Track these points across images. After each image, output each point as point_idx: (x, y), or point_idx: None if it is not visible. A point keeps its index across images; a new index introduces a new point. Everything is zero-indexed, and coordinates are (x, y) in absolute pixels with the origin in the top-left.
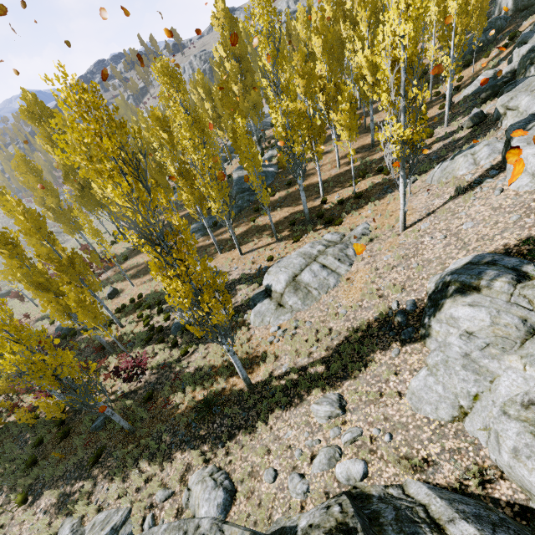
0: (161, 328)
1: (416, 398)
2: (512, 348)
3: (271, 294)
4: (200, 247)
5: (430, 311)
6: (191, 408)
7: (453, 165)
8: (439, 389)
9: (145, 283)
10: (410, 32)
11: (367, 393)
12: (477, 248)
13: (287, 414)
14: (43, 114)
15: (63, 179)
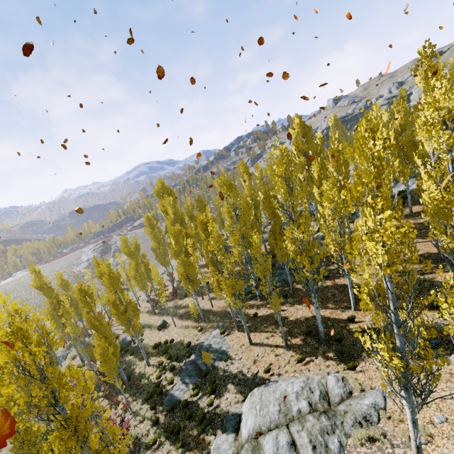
0: (161, 390)
1: None
2: None
3: (239, 431)
4: (229, 313)
5: None
6: None
7: None
8: None
9: (182, 328)
10: (383, 254)
11: None
12: None
13: None
14: (164, 194)
15: (164, 232)
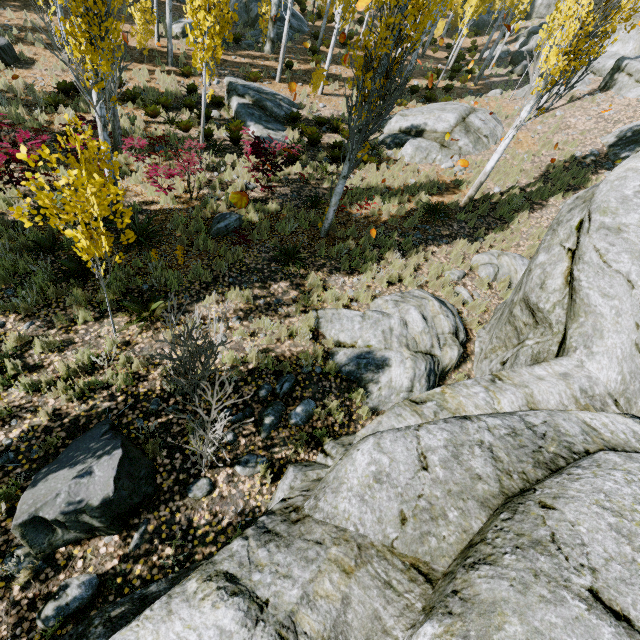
0: (236, 137)
1: None
2: None
3: (423, 135)
4: (222, 60)
5: (627, 148)
6: (402, 217)
7: None
8: None
9: None
10: None
11: None
12: (634, 121)
13: (536, 214)
14: None
15: None
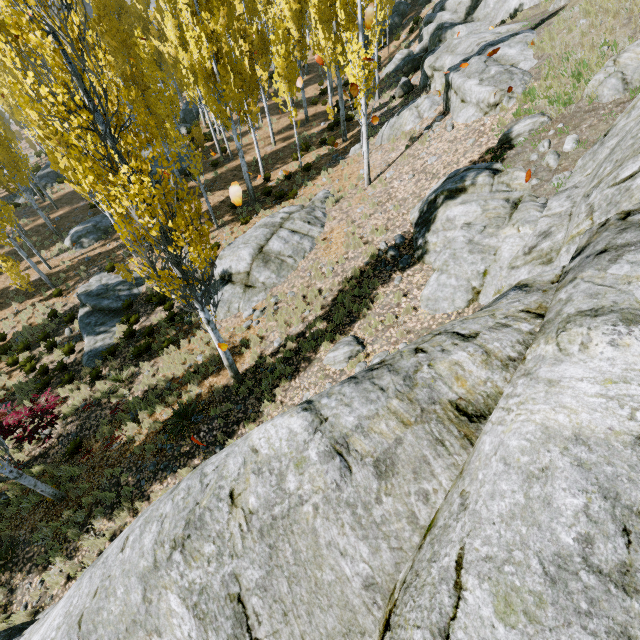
0: (63, 364)
1: (433, 301)
2: (503, 223)
3: (232, 279)
4: (97, 255)
5: (421, 232)
6: (156, 432)
7: (400, 121)
8: (452, 281)
9: (5, 320)
10: None
11: (382, 322)
12: (447, 173)
13: (296, 381)
14: None
15: None
